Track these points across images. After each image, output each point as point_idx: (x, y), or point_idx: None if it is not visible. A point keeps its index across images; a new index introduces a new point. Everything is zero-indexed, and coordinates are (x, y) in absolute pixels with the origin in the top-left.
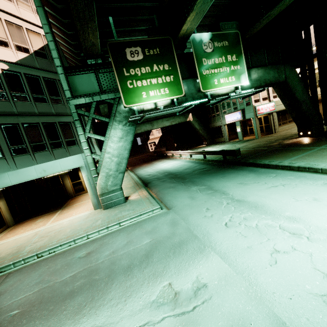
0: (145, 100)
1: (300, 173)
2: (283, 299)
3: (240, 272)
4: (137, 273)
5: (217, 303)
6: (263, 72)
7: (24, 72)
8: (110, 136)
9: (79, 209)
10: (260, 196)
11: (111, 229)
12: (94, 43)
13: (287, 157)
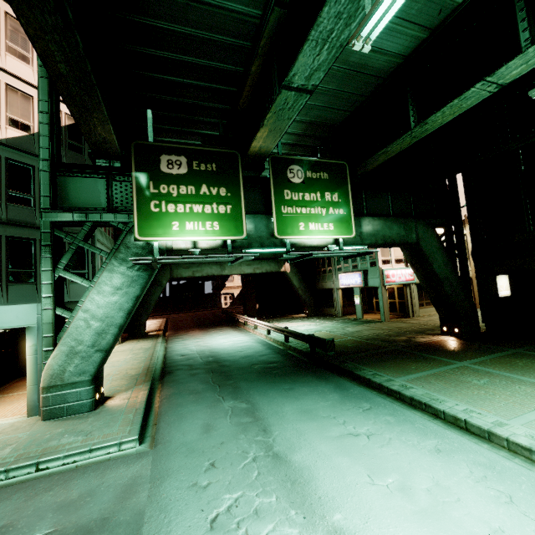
0: (176, 234)
1: (409, 412)
2: None
3: None
4: None
5: None
6: (382, 224)
7: (7, 157)
8: (99, 281)
9: (8, 407)
10: (317, 454)
11: (14, 474)
12: (107, 138)
13: (406, 371)
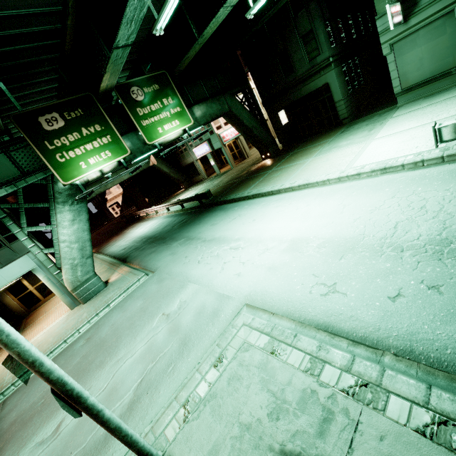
0: (87, 170)
1: (252, 201)
2: (222, 284)
3: (204, 284)
4: (139, 322)
5: (191, 305)
6: (206, 107)
7: None
8: (58, 222)
9: (49, 319)
10: (223, 231)
11: (101, 314)
12: None
13: (248, 186)
